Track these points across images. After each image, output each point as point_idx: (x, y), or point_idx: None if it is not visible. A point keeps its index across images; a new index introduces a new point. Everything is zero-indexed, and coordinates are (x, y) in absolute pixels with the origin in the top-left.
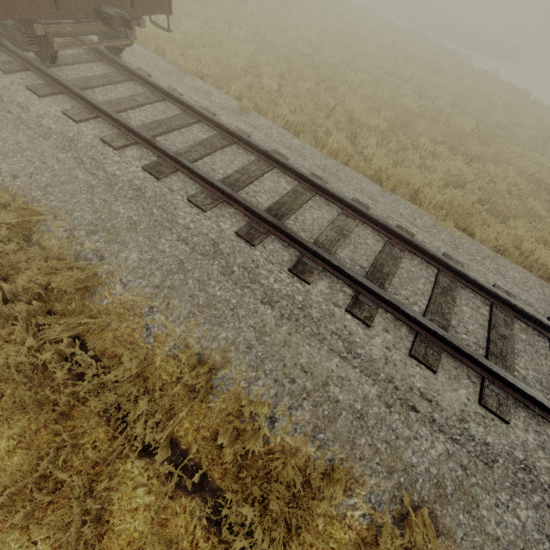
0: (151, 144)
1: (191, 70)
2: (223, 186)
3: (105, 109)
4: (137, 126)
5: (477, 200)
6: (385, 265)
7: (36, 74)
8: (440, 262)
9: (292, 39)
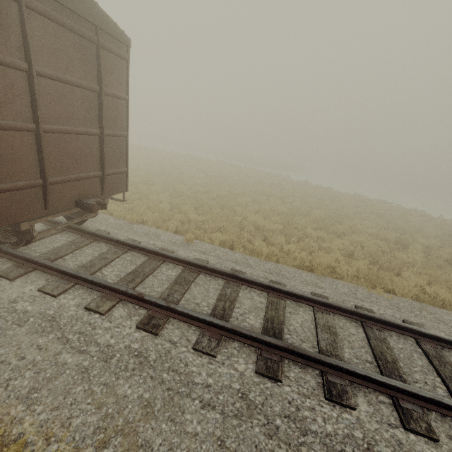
0: (138, 298)
1: (136, 220)
2: (222, 322)
3: (85, 276)
4: (116, 282)
5: (369, 263)
6: (383, 351)
7: (5, 258)
8: (412, 331)
9: (190, 184)
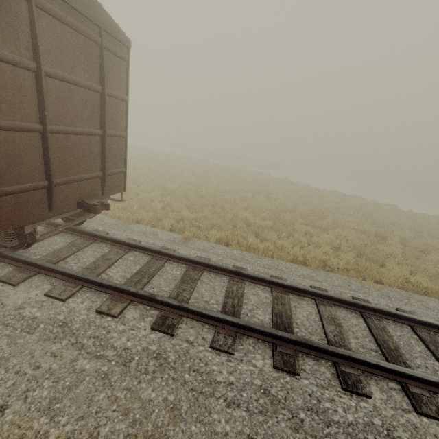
0: (149, 299)
1: (131, 220)
2: (235, 319)
3: (93, 279)
4: (124, 284)
5: (355, 255)
6: (385, 340)
7: (5, 262)
8: (407, 319)
9: (178, 183)
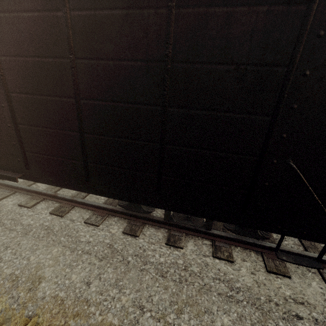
0: None
1: None
2: None
3: None
4: None
5: None
6: None
7: (244, 247)
8: None
9: None
